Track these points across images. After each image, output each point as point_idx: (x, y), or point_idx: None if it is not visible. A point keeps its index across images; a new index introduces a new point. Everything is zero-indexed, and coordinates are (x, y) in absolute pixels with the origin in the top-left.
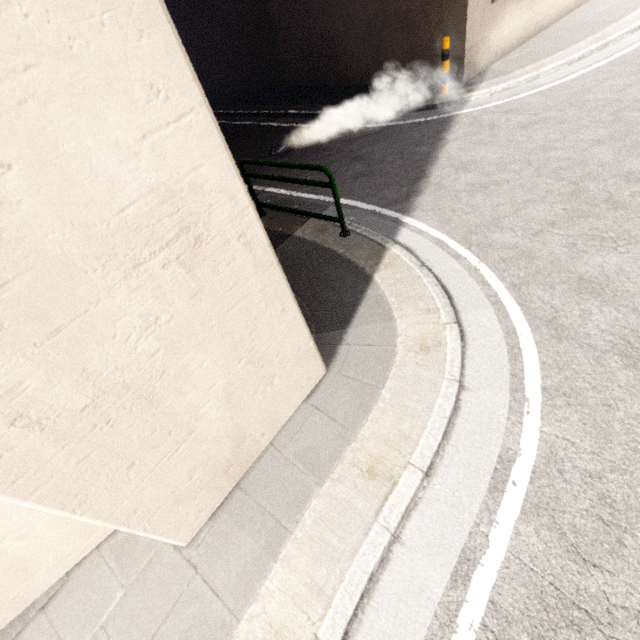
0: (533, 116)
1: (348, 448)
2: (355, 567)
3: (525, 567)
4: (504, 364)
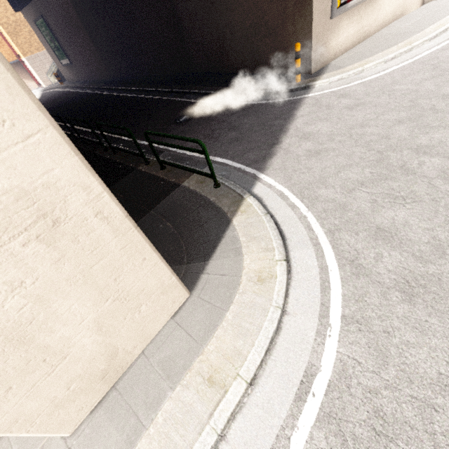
0: (357, 100)
1: (197, 359)
2: None
3: None
4: (317, 294)
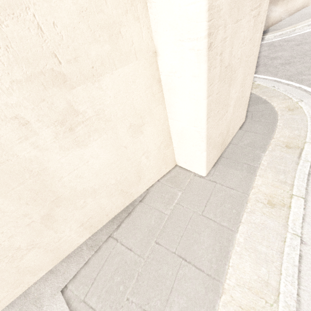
0: (299, 42)
1: (271, 141)
2: (298, 173)
3: None
4: None
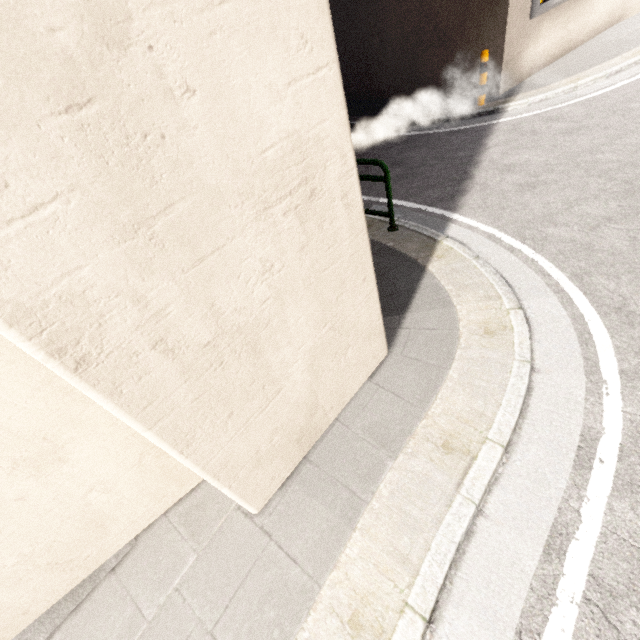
0: (575, 123)
1: (419, 424)
2: (441, 537)
3: (624, 542)
4: (575, 348)
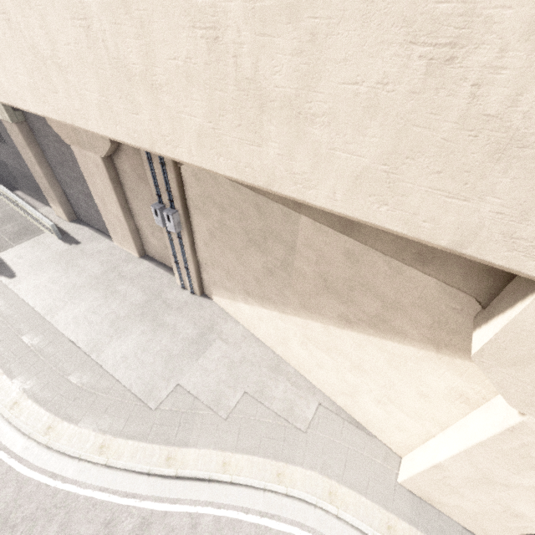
0: None
1: None
2: None
3: None
4: None
